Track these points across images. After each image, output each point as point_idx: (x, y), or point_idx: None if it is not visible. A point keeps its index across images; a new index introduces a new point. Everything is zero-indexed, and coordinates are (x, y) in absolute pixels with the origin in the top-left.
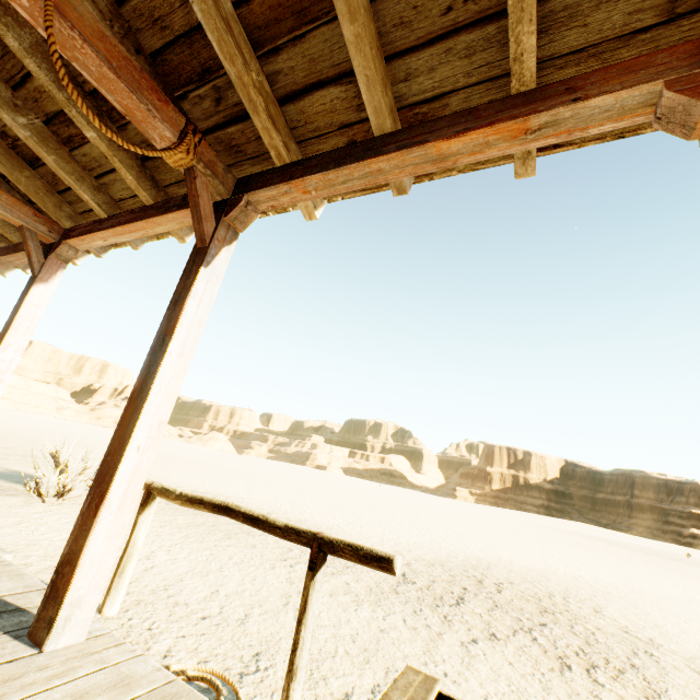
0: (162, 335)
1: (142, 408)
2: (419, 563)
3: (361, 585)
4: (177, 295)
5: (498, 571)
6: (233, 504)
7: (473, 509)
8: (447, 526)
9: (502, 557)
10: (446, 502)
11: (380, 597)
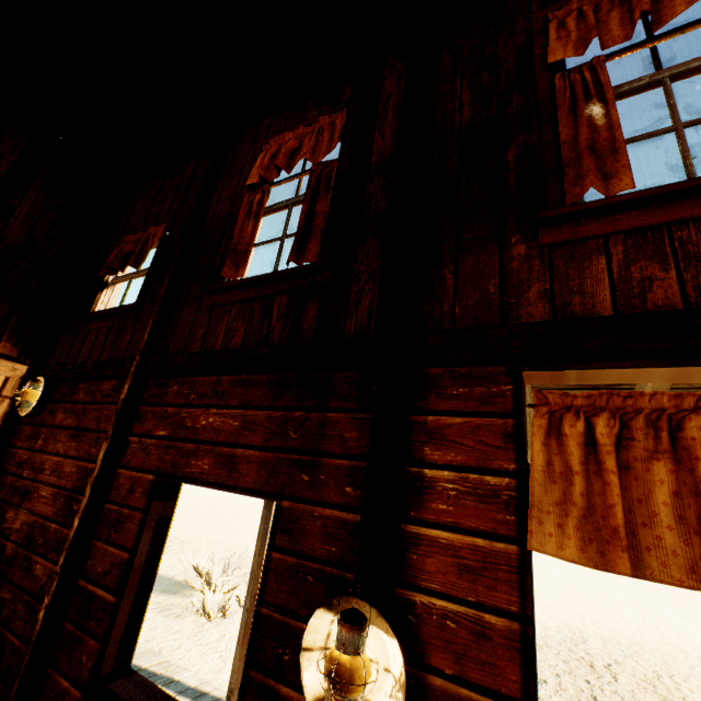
0: None
1: None
2: None
3: None
4: None
5: (595, 644)
6: None
7: None
8: None
9: (584, 616)
10: None
11: None
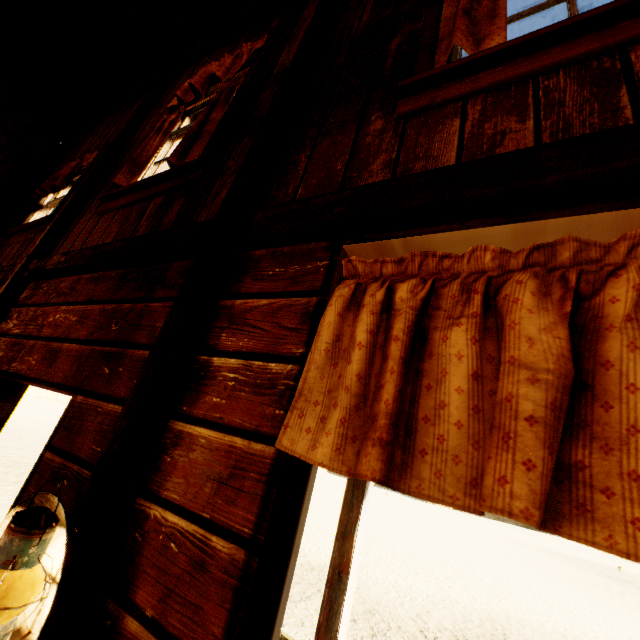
0: (336, 568)
1: None
2: (444, 637)
3: None
4: (343, 527)
5: None
6: None
7: (454, 519)
8: (444, 558)
9: (510, 613)
10: (427, 510)
11: None
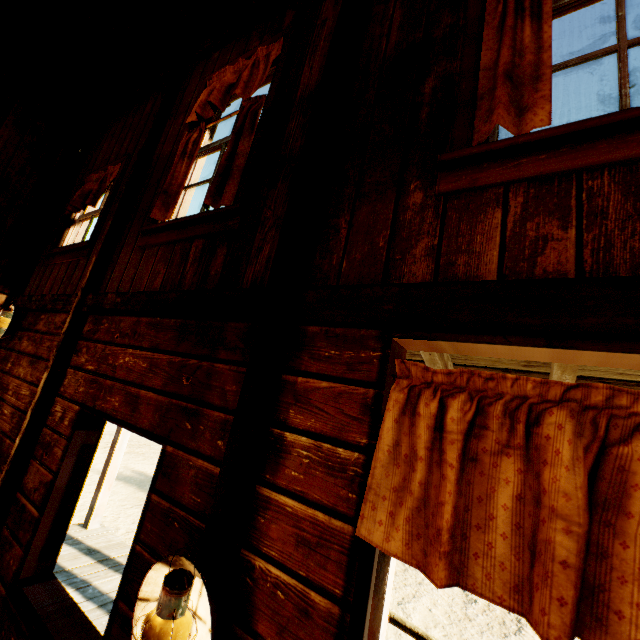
0: None
1: (382, 608)
2: None
3: (440, 611)
4: None
5: None
6: (398, 617)
7: None
8: None
9: None
10: None
11: (460, 628)
